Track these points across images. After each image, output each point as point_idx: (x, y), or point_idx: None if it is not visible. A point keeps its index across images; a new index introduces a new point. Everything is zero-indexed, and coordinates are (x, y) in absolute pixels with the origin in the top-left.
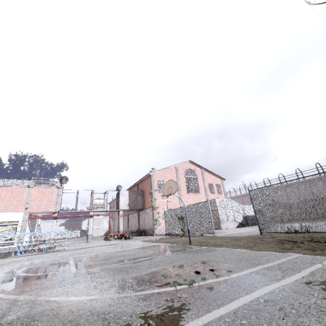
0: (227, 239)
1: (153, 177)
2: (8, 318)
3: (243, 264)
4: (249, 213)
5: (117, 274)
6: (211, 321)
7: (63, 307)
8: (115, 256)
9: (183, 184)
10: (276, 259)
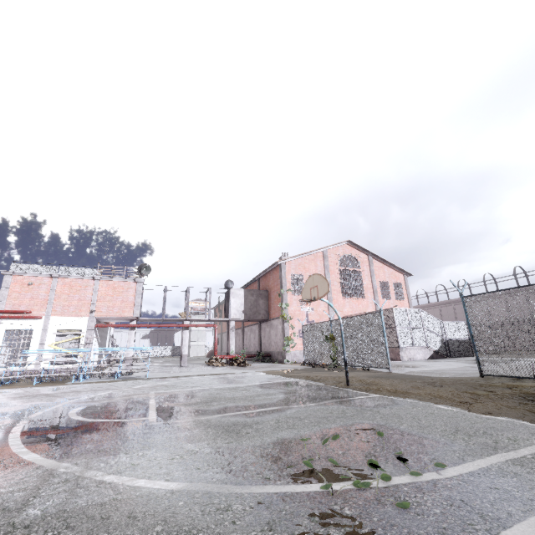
0: (415, 381)
1: (284, 267)
2: (29, 512)
3: (461, 443)
4: (453, 335)
5: (222, 438)
6: None
7: (122, 502)
8: (220, 398)
9: (336, 281)
10: (533, 440)
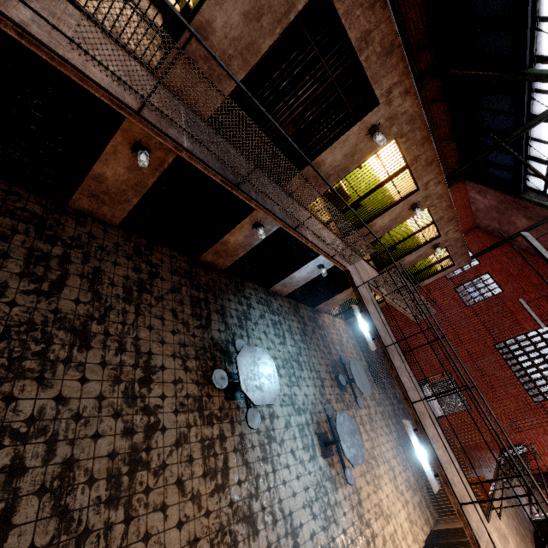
0: None
1: None
2: None
3: None
4: None
5: None
6: None
7: None
8: None
9: None
10: None
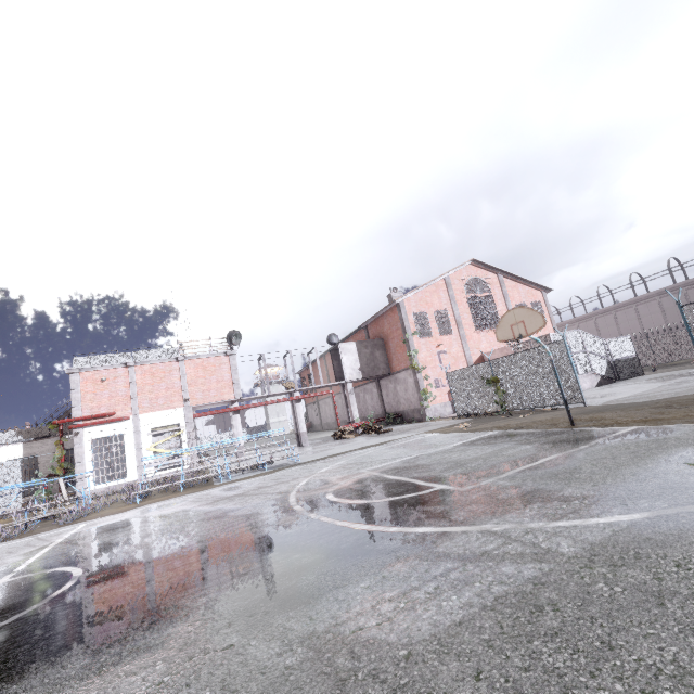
0: (643, 408)
1: (403, 307)
2: (565, 550)
3: None
4: (619, 354)
5: (575, 484)
6: None
7: (629, 531)
8: (461, 460)
9: (465, 313)
10: None
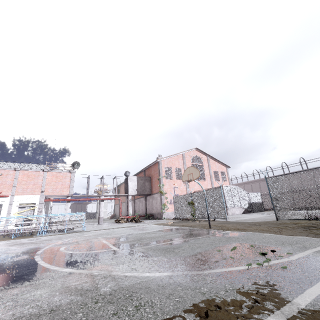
0: (244, 224)
1: (161, 163)
2: (103, 290)
3: (289, 247)
4: (254, 200)
5: (167, 254)
6: (316, 297)
7: (148, 282)
8: (144, 237)
9: None
10: (319, 244)
